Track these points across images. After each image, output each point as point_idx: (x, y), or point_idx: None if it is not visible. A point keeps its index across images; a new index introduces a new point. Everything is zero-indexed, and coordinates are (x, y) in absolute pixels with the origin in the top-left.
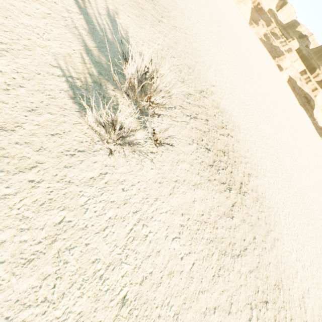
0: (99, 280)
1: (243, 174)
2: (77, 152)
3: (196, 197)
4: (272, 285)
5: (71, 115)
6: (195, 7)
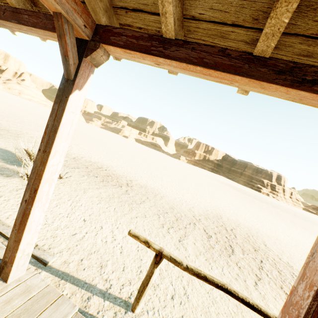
0: (67, 217)
1: (126, 181)
2: (18, 189)
3: (101, 192)
4: (168, 208)
5: (2, 180)
6: (38, 125)
